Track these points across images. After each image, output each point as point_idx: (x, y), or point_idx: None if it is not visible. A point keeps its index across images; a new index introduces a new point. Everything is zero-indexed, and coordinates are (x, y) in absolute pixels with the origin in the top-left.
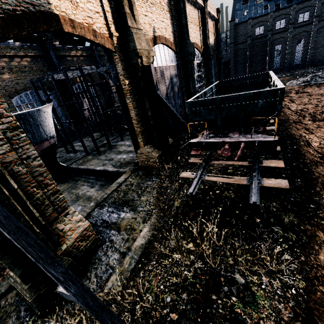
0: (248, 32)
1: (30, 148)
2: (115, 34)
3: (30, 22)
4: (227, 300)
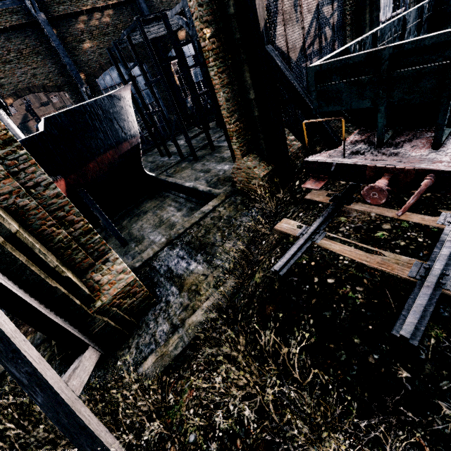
0: None
1: (37, 171)
2: None
3: None
4: None
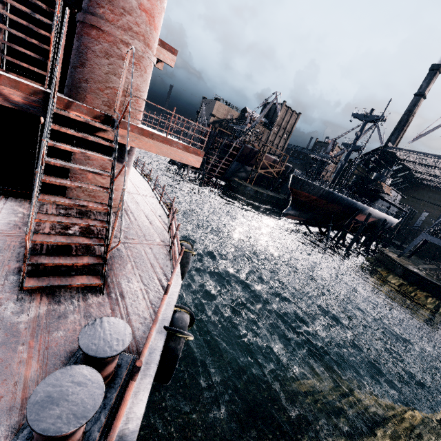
0: None
1: None
2: None
3: None
4: None
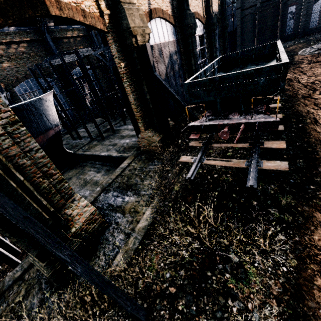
0: None
1: (31, 141)
2: (106, 12)
3: (14, 8)
4: (221, 276)
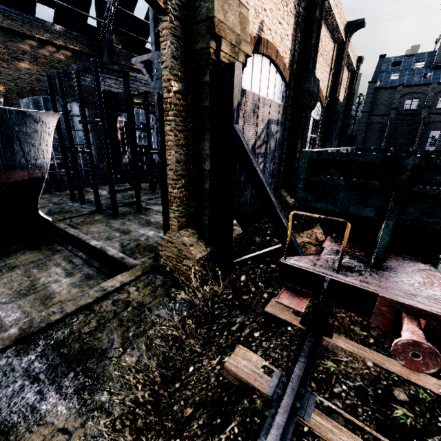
0: (394, 103)
1: None
2: None
3: None
4: None
